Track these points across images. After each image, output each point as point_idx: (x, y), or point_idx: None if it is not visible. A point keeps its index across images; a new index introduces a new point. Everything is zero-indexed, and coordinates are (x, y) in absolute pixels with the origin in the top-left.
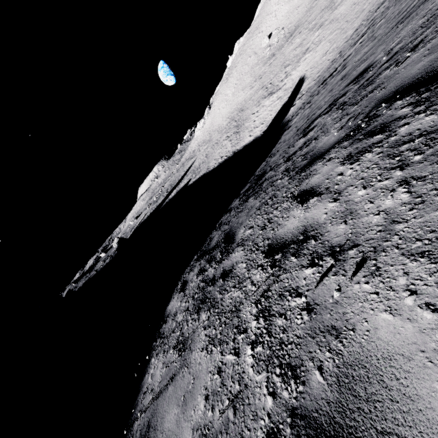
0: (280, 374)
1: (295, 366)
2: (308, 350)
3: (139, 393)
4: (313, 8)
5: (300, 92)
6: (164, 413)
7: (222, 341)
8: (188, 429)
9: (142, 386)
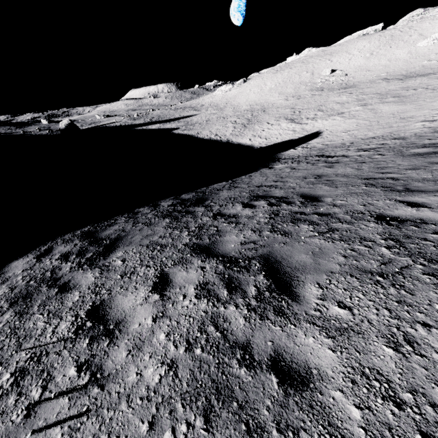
0: None
1: None
2: None
3: None
4: (375, 83)
5: (307, 143)
6: None
7: None
8: None
9: None
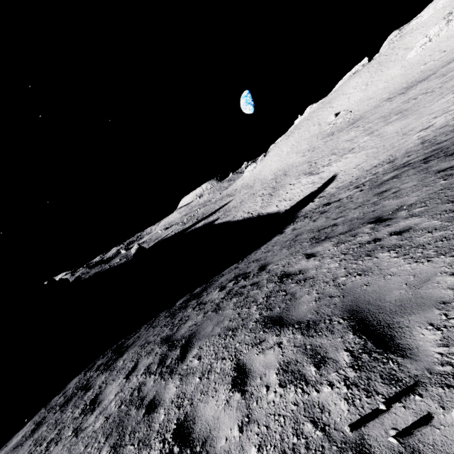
0: None
1: None
2: None
3: (6, 444)
4: (379, 108)
5: (324, 191)
6: None
7: (37, 442)
8: None
9: (11, 439)
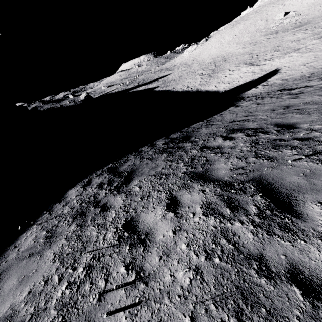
0: None
1: None
2: None
3: (13, 243)
4: None
5: (267, 81)
6: (10, 276)
7: (63, 260)
8: (9, 303)
9: (18, 239)
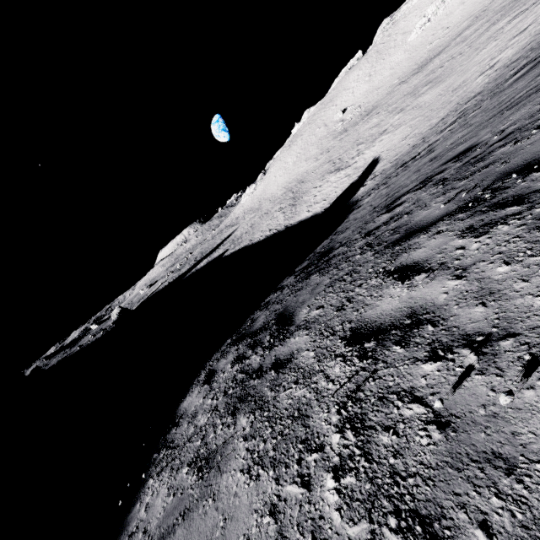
0: (398, 529)
1: (428, 516)
2: (451, 489)
3: (121, 535)
4: (394, 92)
5: (372, 173)
6: None
7: (277, 461)
8: None
9: (128, 522)
